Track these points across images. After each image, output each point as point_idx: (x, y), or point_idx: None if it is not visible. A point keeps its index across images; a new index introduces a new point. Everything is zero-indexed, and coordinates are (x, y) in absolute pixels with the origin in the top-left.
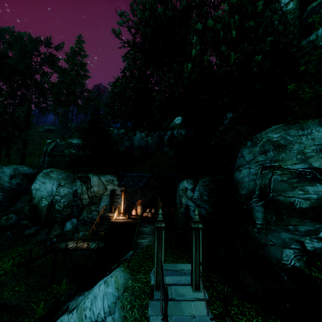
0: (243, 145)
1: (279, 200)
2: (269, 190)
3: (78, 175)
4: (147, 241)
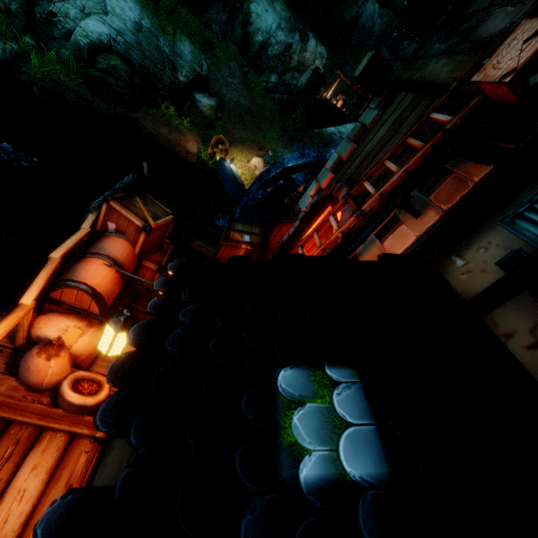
0: None
1: None
2: None
3: (299, 26)
4: None
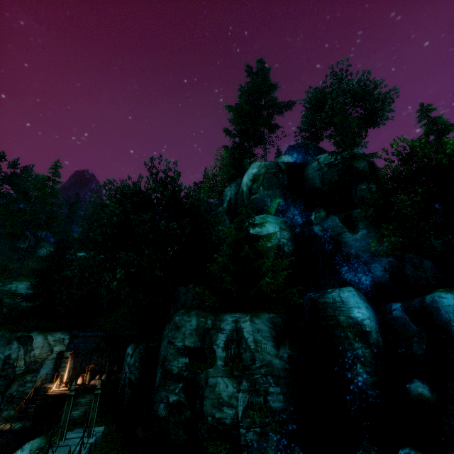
0: (168, 319)
1: (168, 368)
2: (165, 360)
3: (16, 335)
4: (79, 412)
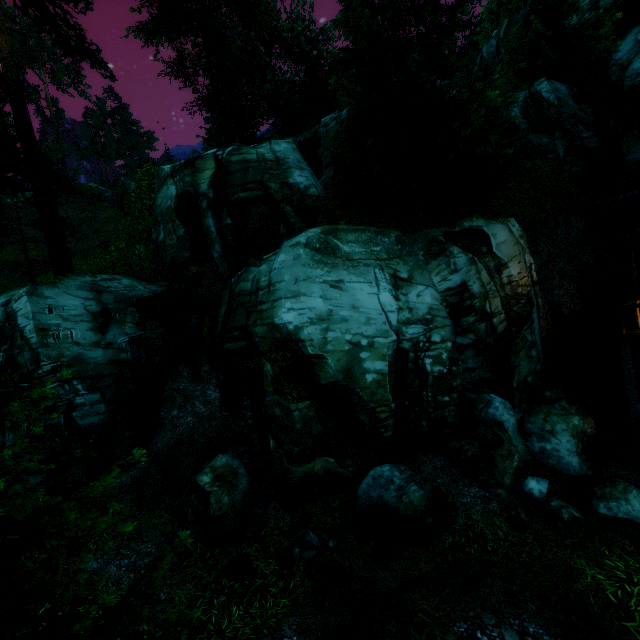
0: None
1: None
2: None
3: (437, 233)
4: None
